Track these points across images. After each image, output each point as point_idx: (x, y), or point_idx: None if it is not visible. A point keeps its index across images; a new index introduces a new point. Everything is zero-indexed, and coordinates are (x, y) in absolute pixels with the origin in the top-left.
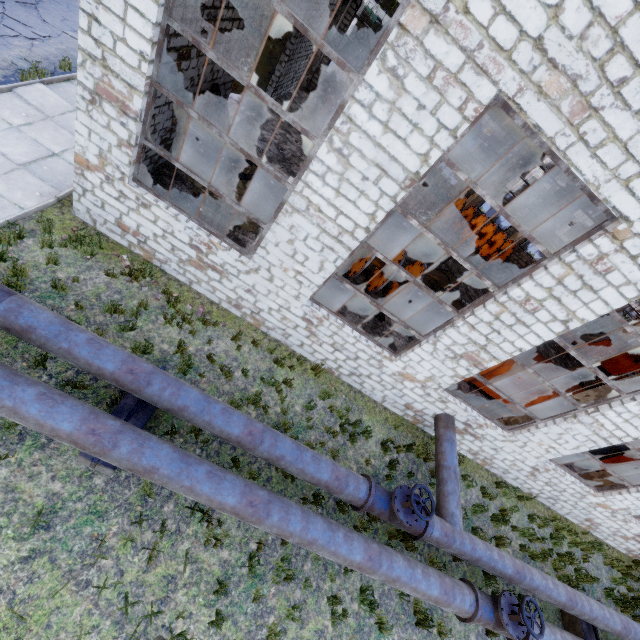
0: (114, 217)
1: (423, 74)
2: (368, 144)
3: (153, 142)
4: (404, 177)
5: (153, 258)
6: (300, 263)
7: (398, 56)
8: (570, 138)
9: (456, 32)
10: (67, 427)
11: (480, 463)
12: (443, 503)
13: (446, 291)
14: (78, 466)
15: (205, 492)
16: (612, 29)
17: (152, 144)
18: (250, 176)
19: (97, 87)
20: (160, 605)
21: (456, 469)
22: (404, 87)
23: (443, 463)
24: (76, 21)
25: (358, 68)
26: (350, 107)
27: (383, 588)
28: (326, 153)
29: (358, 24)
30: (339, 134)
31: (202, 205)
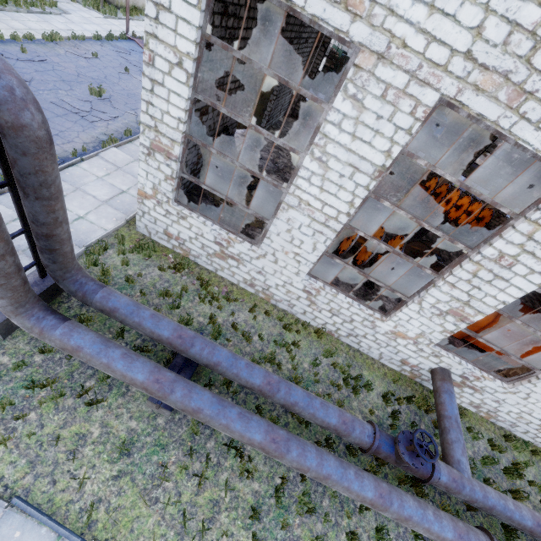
0: (163, 228)
1: (377, 94)
2: (341, 151)
3: (187, 174)
4: (373, 170)
5: (189, 255)
6: (297, 246)
7: (356, 86)
8: (512, 118)
9: (399, 61)
10: (141, 377)
11: (484, 416)
12: (448, 451)
13: (427, 258)
14: (146, 409)
15: (237, 429)
16: (530, 32)
17: (187, 175)
18: (254, 186)
19: (152, 144)
20: (209, 523)
21: (457, 419)
22: (364, 106)
23: (443, 413)
24: (133, 103)
25: (331, 91)
26: (324, 127)
27: (398, 530)
28: (309, 162)
29: (328, 59)
30: (318, 147)
31: (221, 212)
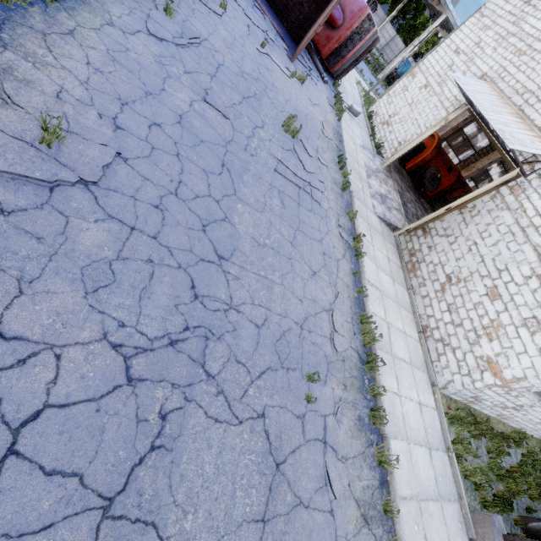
0: (476, 395)
1: None
2: None
3: None
4: None
5: (471, 403)
6: None
7: None
8: None
9: None
10: None
11: None
12: None
13: None
14: None
15: None
16: None
17: None
18: None
19: None
20: None
21: None
22: None
23: None
24: (309, 134)
25: None
26: None
27: None
28: None
29: None
30: None
31: None
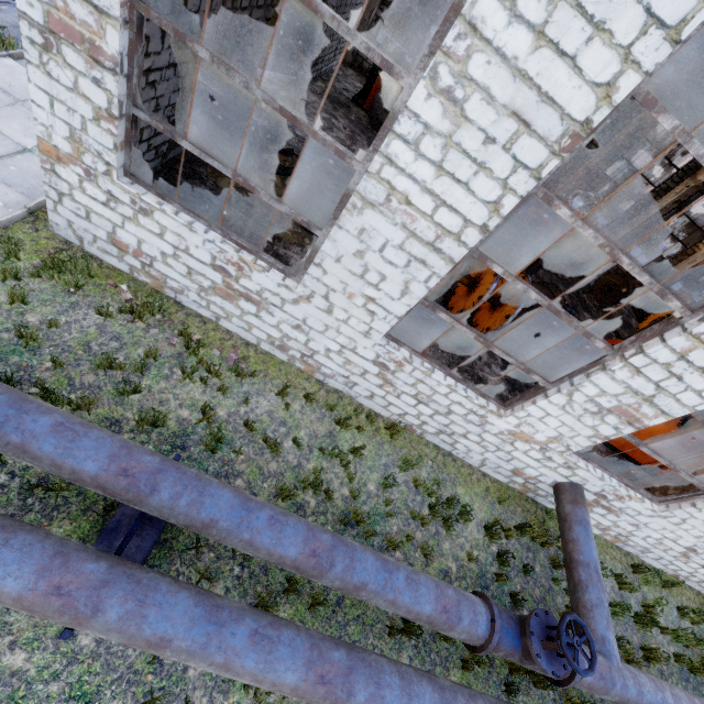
0: (105, 231)
1: None
2: (501, 74)
3: (146, 110)
4: (561, 132)
5: (164, 287)
6: (373, 285)
7: None
8: None
9: None
10: (12, 587)
11: (610, 540)
12: (586, 620)
13: None
14: None
15: (248, 670)
16: None
17: (145, 113)
18: (290, 170)
19: (49, 19)
20: None
21: (597, 566)
22: None
23: (577, 557)
24: None
25: (409, 42)
26: (475, 2)
27: None
28: (424, 99)
29: None
30: (450, 60)
31: (229, 211)
